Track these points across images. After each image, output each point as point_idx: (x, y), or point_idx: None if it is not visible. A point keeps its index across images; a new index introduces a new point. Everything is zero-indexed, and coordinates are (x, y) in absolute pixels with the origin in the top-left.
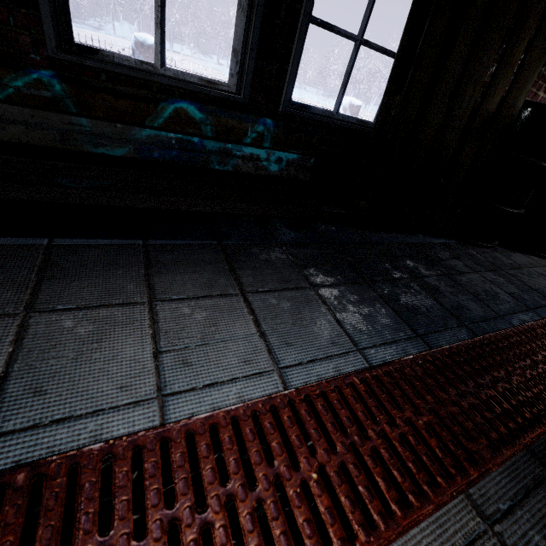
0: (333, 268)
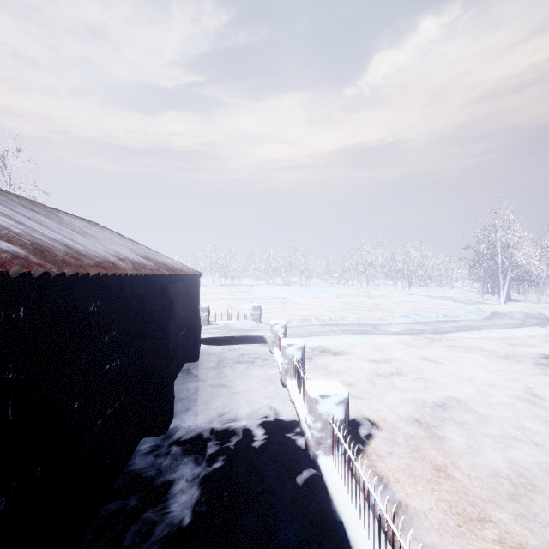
0: None
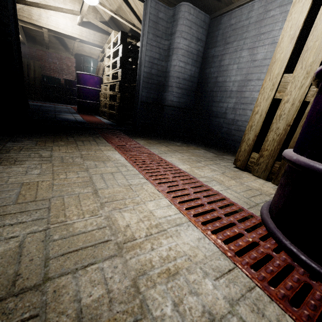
0: None
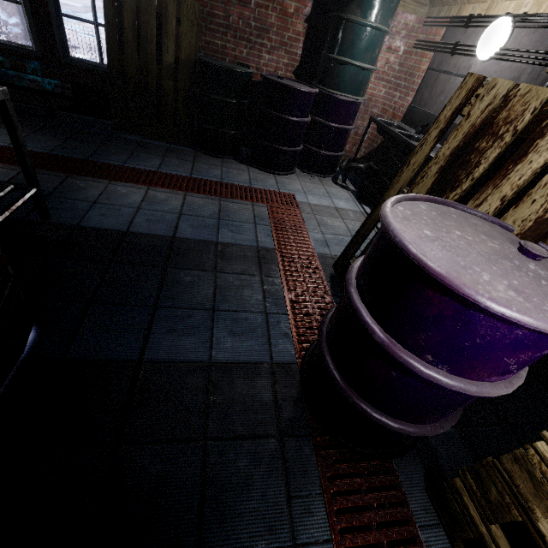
0: (59, 133)
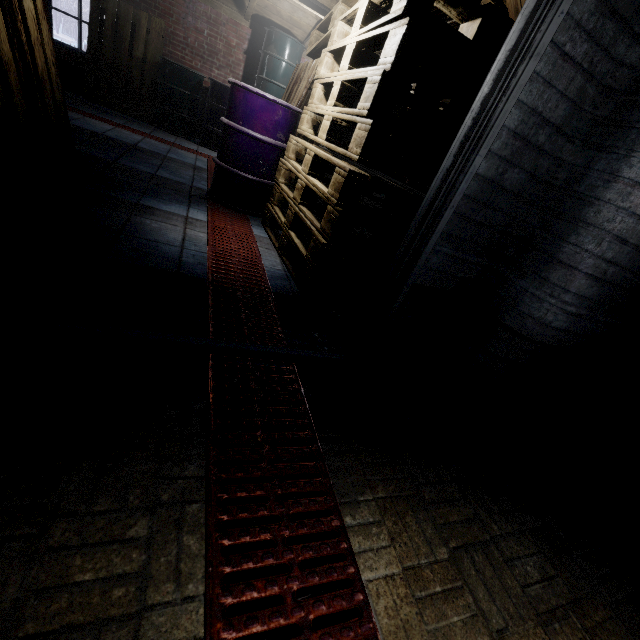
0: None
